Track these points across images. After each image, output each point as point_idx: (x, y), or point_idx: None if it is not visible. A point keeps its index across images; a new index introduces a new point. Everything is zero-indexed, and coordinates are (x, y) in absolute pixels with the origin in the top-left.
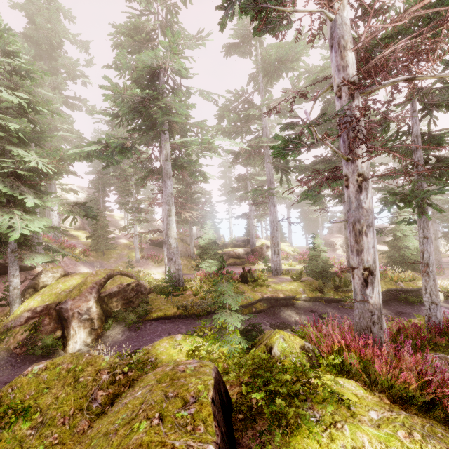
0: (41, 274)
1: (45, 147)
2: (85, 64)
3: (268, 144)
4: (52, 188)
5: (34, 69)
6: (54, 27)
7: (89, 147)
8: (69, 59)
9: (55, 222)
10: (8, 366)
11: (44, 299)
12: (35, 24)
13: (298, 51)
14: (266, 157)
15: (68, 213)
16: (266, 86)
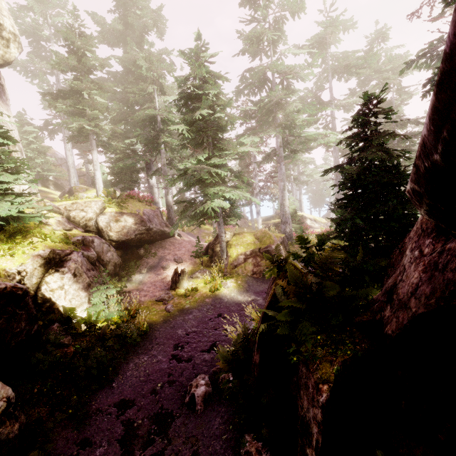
0: (225, 233)
1: (163, 133)
2: (177, 54)
3: (346, 134)
4: (152, 169)
5: (226, 77)
6: (155, 18)
7: (252, 138)
8: (168, 50)
9: (157, 199)
10: (260, 283)
11: (246, 247)
12: (126, 10)
13: (371, 63)
14: (335, 144)
15: (246, 188)
16: (322, 82)
